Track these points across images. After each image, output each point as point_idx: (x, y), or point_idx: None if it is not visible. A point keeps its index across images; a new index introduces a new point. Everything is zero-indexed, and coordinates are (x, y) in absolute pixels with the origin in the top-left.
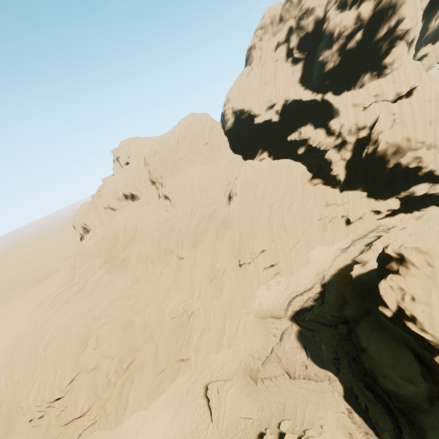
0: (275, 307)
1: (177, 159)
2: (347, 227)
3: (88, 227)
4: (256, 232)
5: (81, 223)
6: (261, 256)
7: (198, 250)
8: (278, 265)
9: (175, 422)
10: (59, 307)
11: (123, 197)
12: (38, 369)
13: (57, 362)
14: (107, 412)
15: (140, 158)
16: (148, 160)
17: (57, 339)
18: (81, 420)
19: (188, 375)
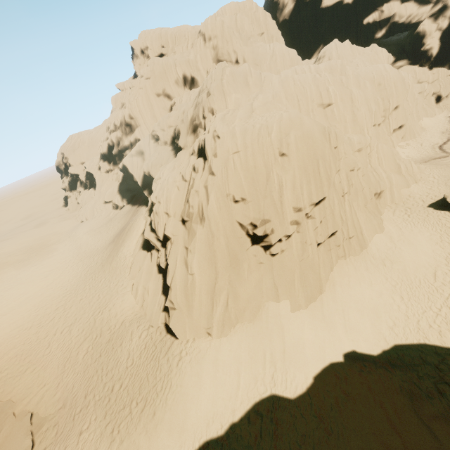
0: (428, 155)
1: (246, 36)
2: (436, 105)
3: (135, 122)
4: (389, 86)
5: (123, 118)
6: (393, 115)
7: (353, 90)
8: (406, 126)
9: (427, 233)
10: (244, 120)
11: (182, 82)
12: (275, 171)
13: (313, 150)
14: (349, 235)
15: (186, 42)
16: (213, 31)
17: (292, 130)
18: (334, 239)
19: (390, 209)
